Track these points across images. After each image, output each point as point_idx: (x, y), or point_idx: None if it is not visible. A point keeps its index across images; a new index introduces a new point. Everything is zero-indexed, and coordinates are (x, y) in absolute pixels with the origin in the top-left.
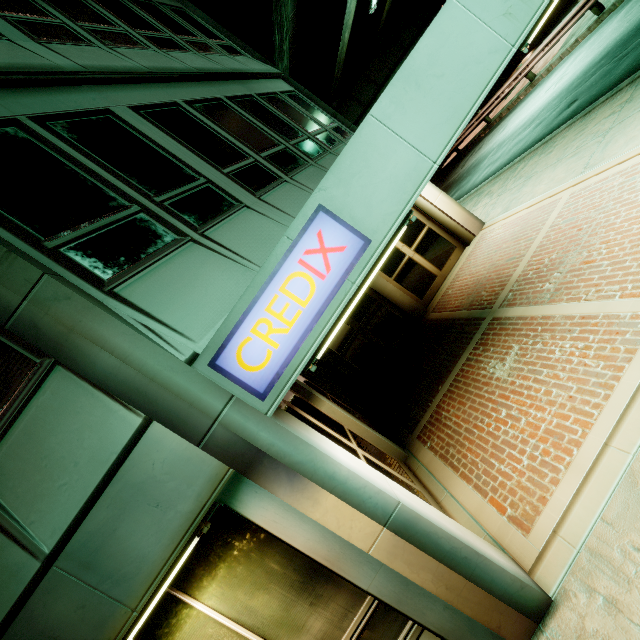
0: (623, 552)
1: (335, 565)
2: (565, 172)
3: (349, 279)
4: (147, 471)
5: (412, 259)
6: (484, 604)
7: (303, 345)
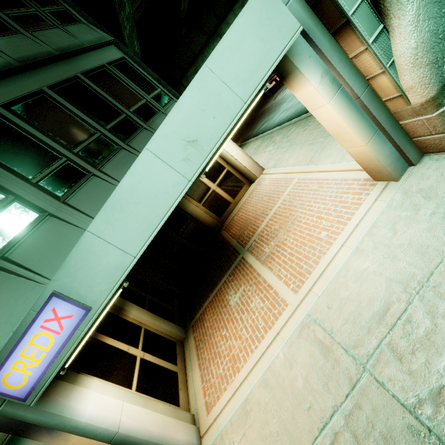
0: (230, 442)
1: None
2: (303, 156)
3: (79, 329)
4: None
5: (215, 191)
6: None
7: (51, 367)
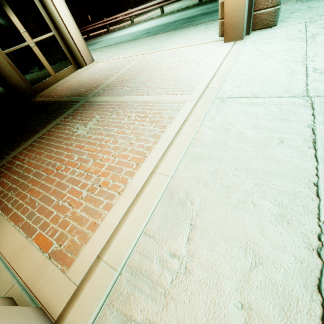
0: (162, 262)
1: None
2: (143, 49)
3: None
4: None
5: (32, 49)
6: None
7: None
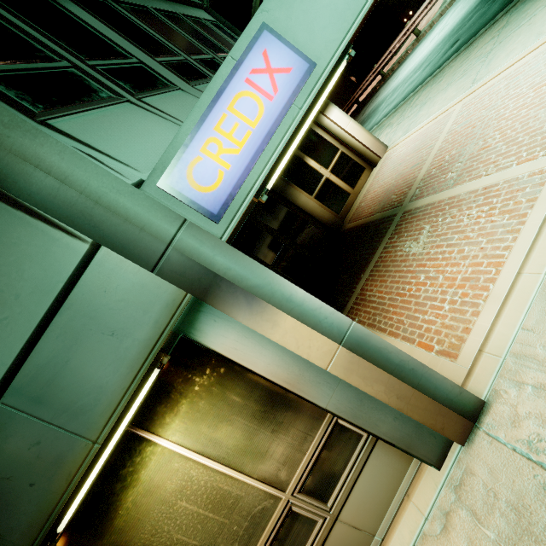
0: (545, 347)
1: (295, 387)
2: (455, 91)
3: (296, 104)
4: (98, 299)
5: (329, 179)
6: (430, 409)
7: (254, 169)
